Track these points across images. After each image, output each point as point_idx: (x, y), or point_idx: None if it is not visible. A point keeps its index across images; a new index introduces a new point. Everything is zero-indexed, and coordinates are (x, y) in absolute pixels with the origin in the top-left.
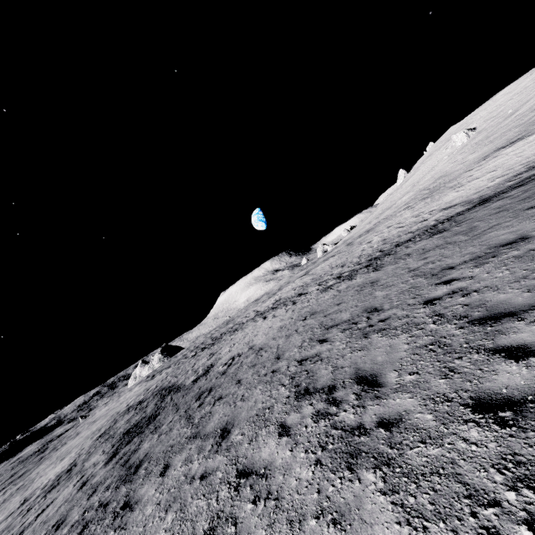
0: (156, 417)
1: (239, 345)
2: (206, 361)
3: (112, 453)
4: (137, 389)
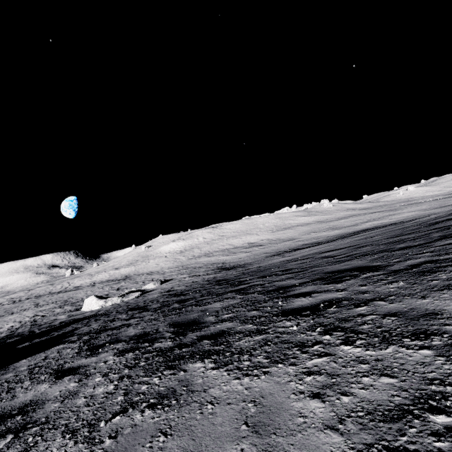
0: None
1: None
2: None
3: None
4: None
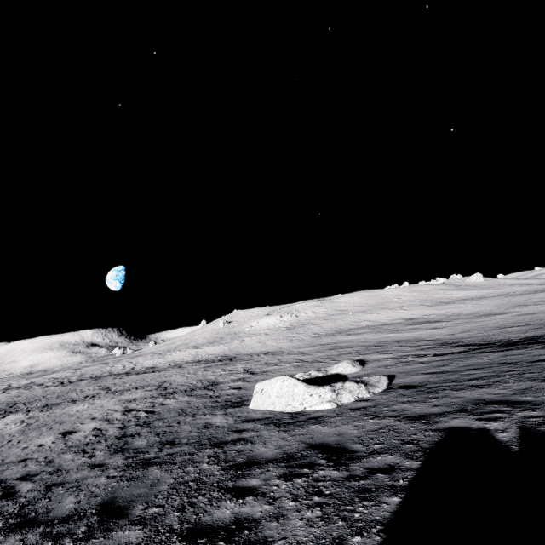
0: None
1: None
2: None
3: None
4: None
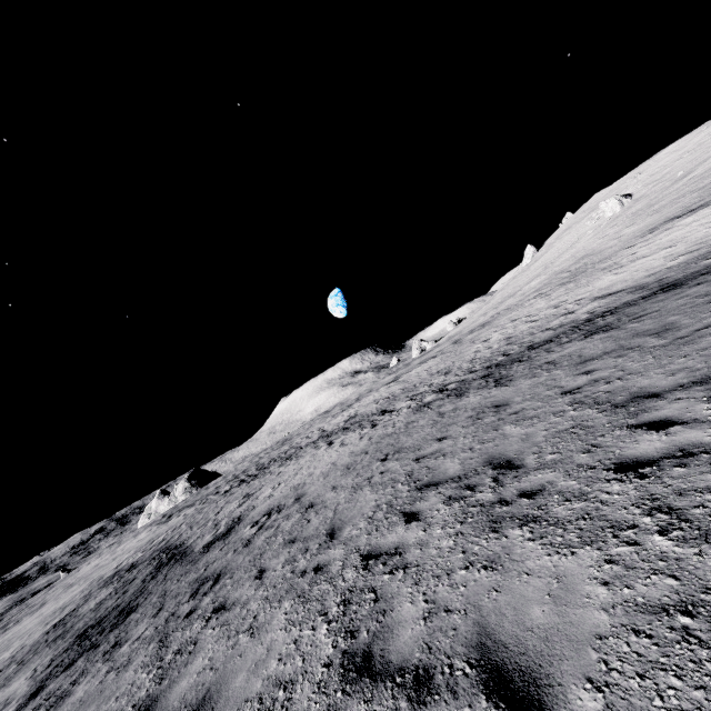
0: (129, 615)
1: (285, 488)
2: (235, 508)
3: (38, 684)
4: (143, 535)
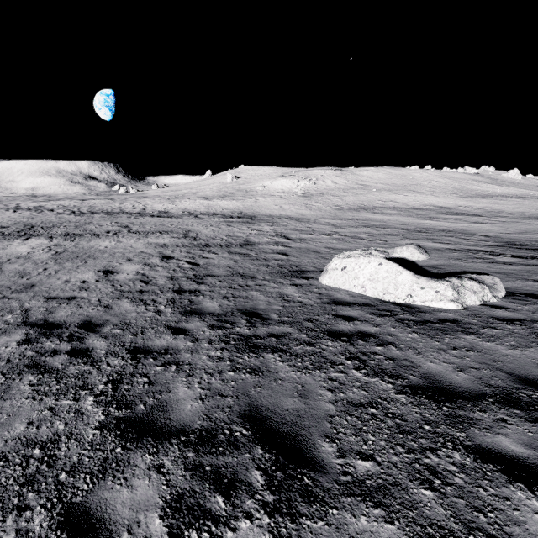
0: None
1: None
2: None
3: None
4: None
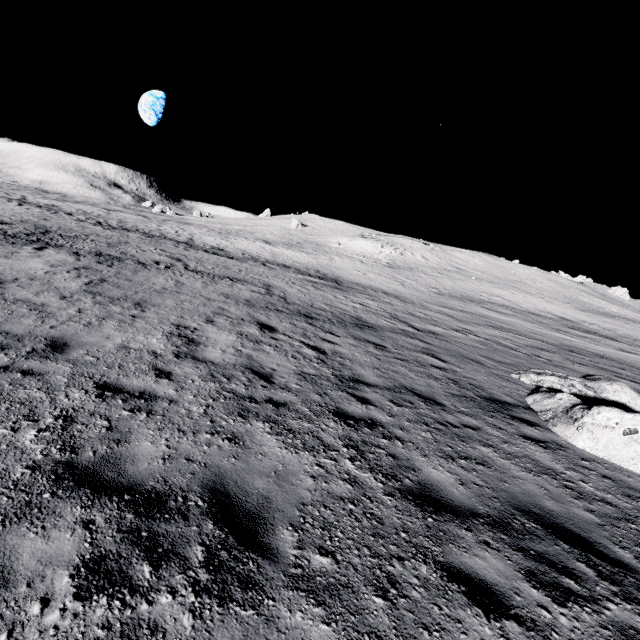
0: None
1: None
2: None
3: None
4: None
